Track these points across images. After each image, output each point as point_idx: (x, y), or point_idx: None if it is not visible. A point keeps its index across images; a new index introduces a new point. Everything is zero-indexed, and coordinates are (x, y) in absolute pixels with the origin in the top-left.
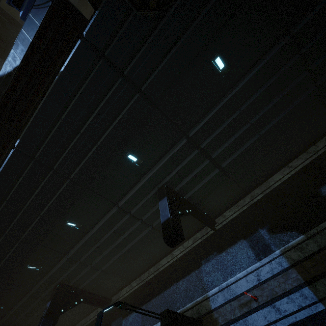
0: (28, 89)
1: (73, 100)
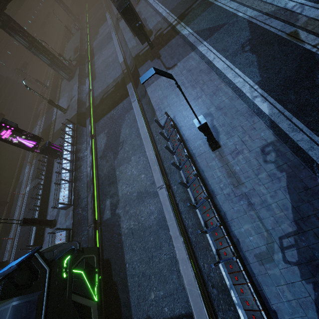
0: None
1: None
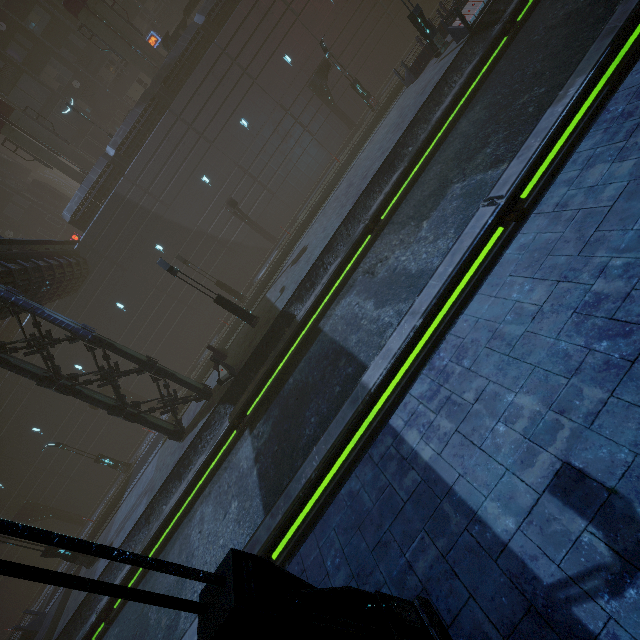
0: (2, 337)
1: None
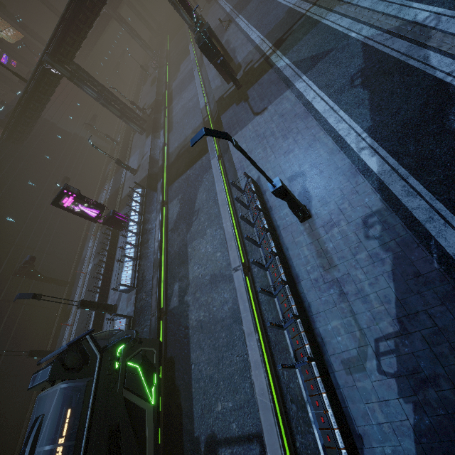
0: None
1: None
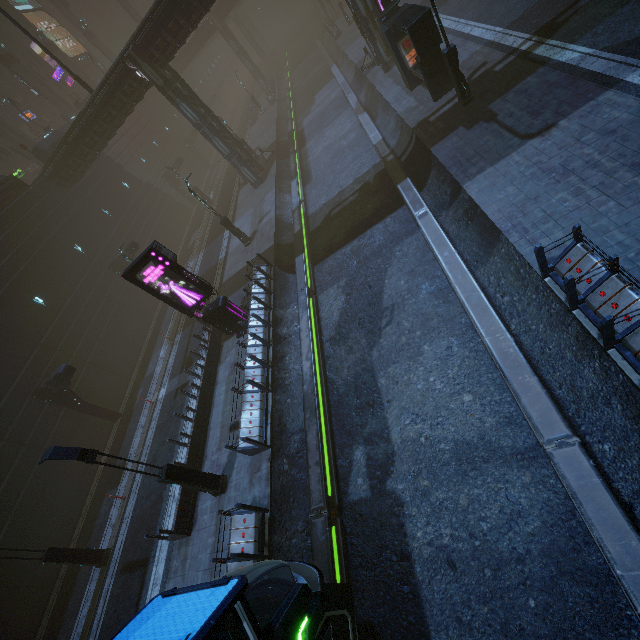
0: None
1: (29, 210)
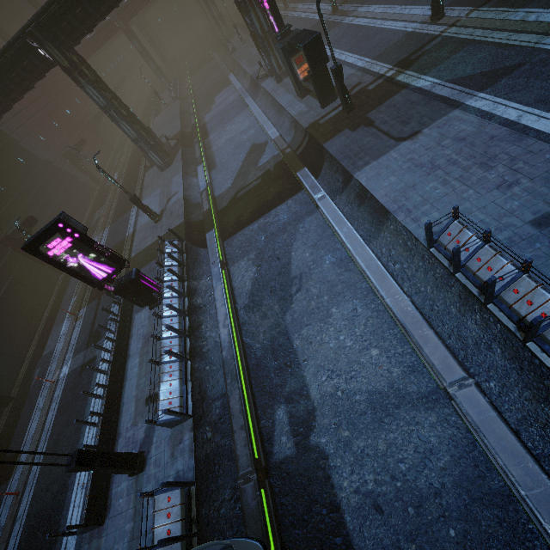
0: None
1: None
